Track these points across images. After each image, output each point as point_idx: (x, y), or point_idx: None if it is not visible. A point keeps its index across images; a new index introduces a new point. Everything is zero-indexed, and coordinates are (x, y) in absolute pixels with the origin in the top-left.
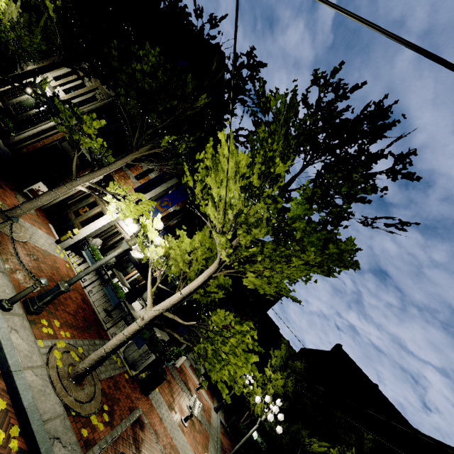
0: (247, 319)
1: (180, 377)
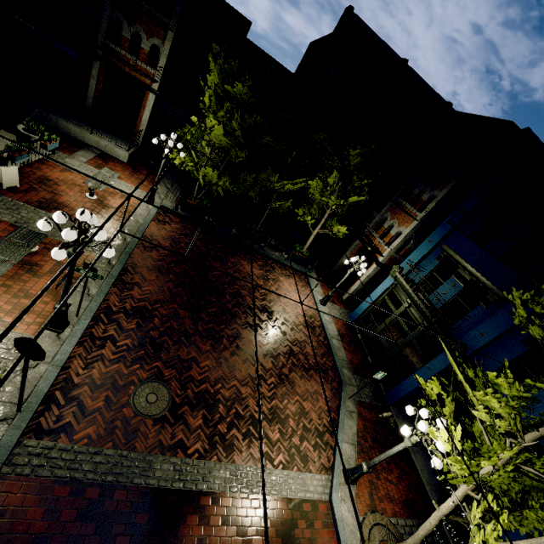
0: (159, 30)
1: (26, 199)
